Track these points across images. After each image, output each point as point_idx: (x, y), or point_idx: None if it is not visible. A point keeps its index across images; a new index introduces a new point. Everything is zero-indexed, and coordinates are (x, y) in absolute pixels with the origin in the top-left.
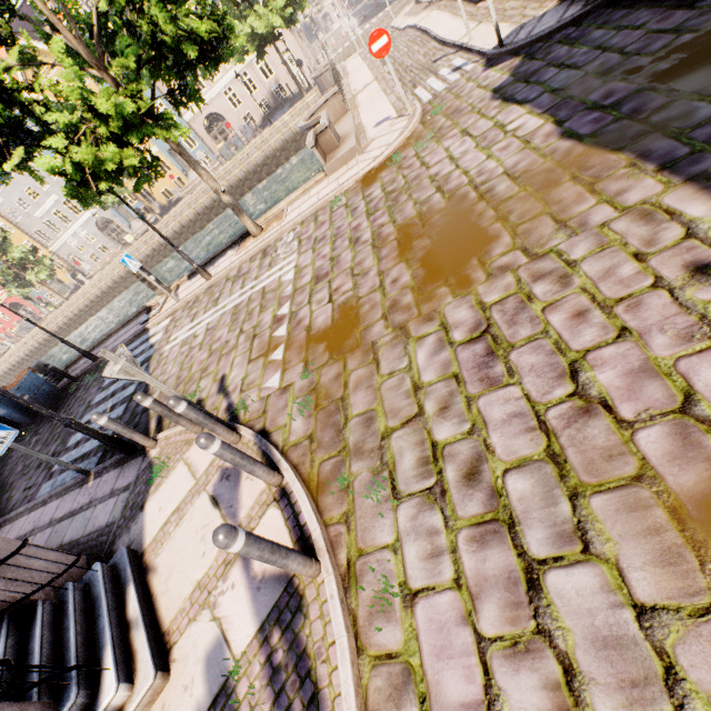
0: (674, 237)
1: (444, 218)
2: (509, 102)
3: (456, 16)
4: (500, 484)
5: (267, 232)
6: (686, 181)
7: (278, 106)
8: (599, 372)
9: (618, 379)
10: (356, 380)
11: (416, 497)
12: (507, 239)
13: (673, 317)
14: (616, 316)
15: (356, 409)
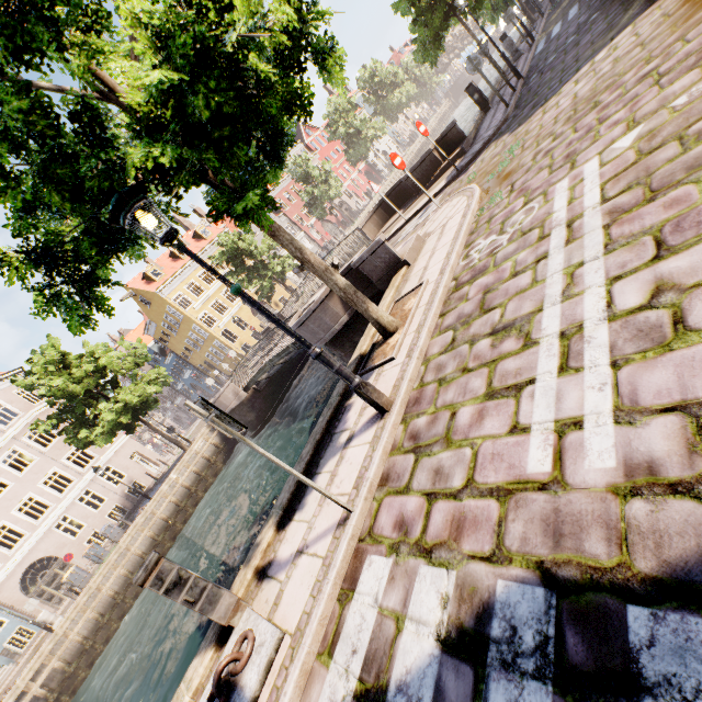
0: None
1: None
2: (553, 96)
3: None
4: None
5: (417, 302)
6: None
7: (136, 503)
8: None
9: None
10: None
11: None
12: None
13: None
14: None
15: None
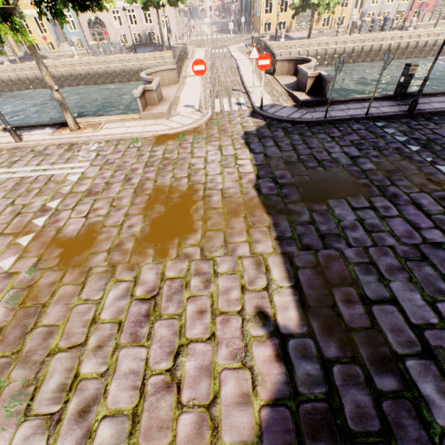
0: (261, 285)
1: (180, 198)
2: (247, 146)
3: (255, 72)
4: (95, 427)
5: (81, 133)
6: (281, 253)
7: (147, 43)
8: (188, 360)
9: (194, 369)
10: (62, 293)
11: (39, 418)
12: (199, 236)
13: (236, 338)
14: (215, 323)
15: (47, 319)
